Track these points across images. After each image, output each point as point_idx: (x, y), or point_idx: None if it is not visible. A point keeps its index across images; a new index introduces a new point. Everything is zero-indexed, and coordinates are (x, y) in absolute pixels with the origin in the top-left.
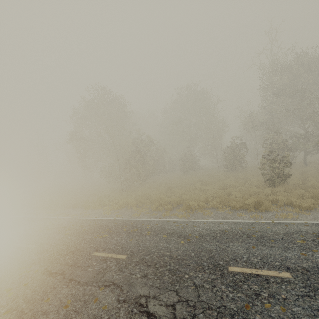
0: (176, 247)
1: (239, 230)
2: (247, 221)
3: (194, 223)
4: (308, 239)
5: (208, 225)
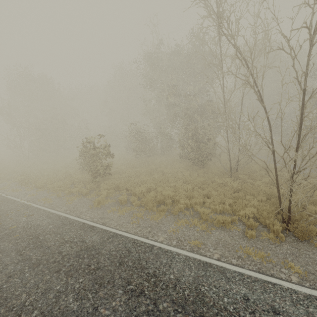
0: None
1: None
2: None
3: None
4: None
5: None
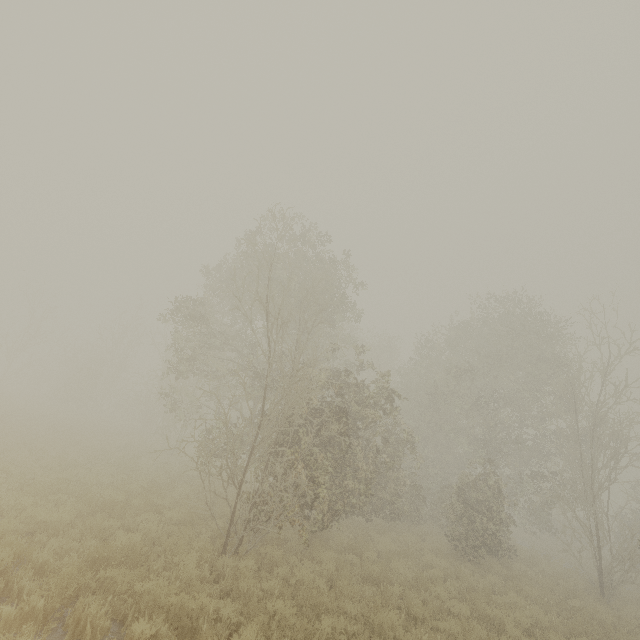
0: None
1: None
2: None
3: None
4: None
5: None
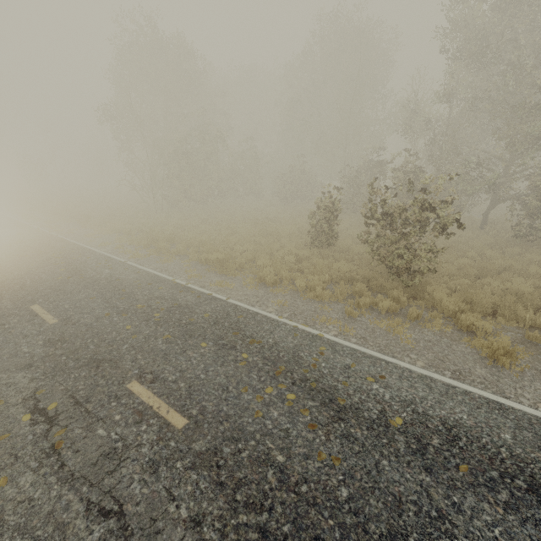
0: (45, 281)
1: (132, 282)
2: (167, 278)
3: (119, 266)
4: (153, 307)
5: (124, 271)
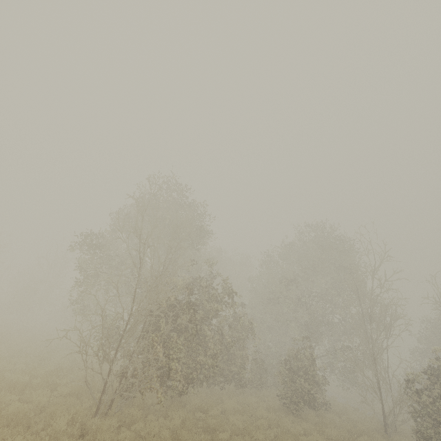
0: None
1: None
2: None
3: None
4: None
5: None
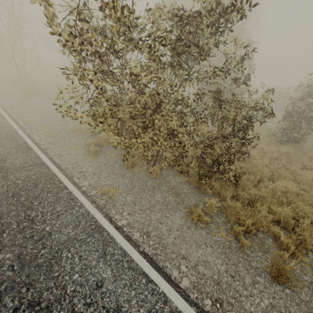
0: None
1: None
2: None
3: None
4: None
5: None
